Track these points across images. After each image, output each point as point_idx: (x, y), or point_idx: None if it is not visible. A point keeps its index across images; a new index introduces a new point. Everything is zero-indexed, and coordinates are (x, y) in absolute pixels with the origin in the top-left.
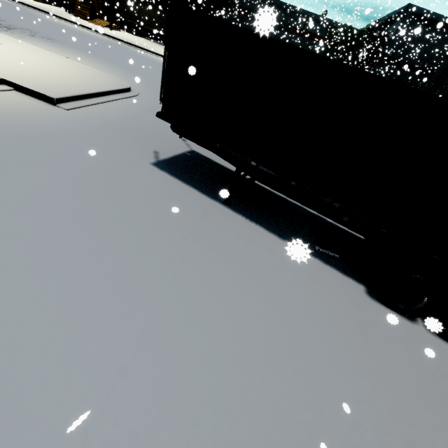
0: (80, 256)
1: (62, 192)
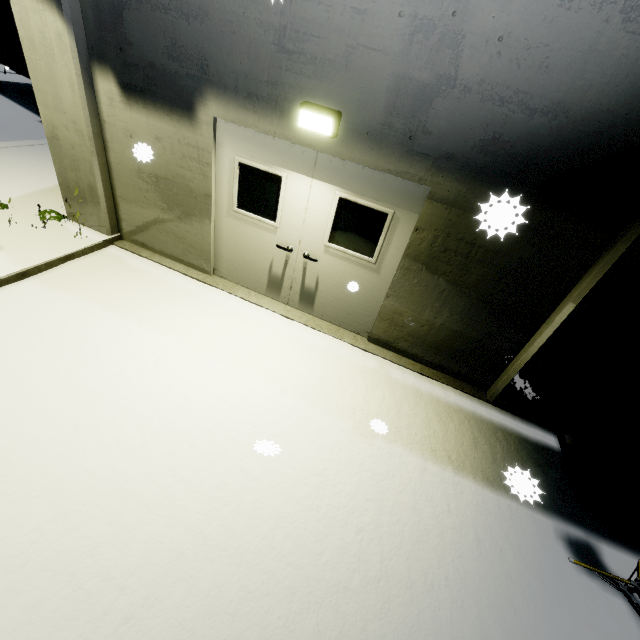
0: None
1: None
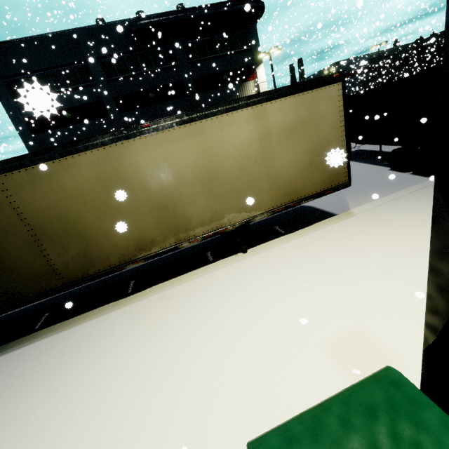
0: None
1: None
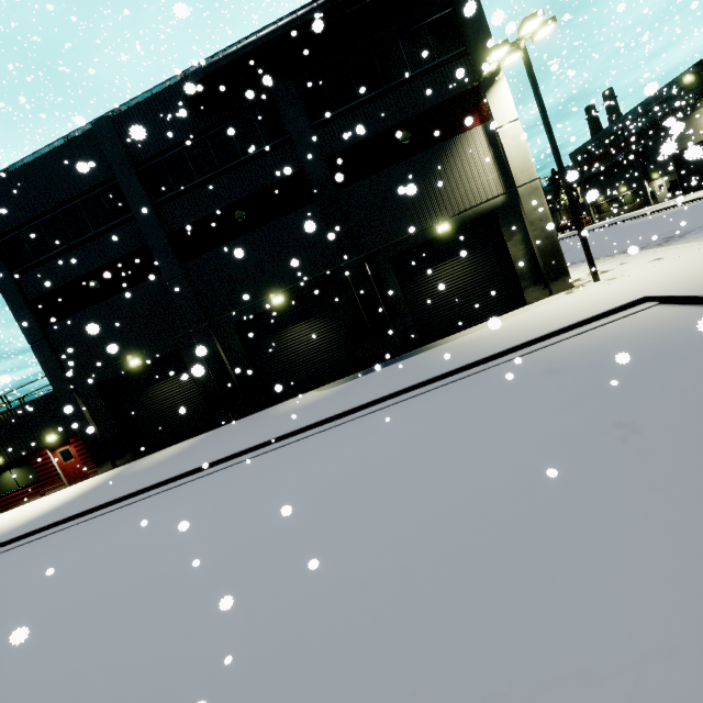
0: (666, 489)
1: (674, 411)
